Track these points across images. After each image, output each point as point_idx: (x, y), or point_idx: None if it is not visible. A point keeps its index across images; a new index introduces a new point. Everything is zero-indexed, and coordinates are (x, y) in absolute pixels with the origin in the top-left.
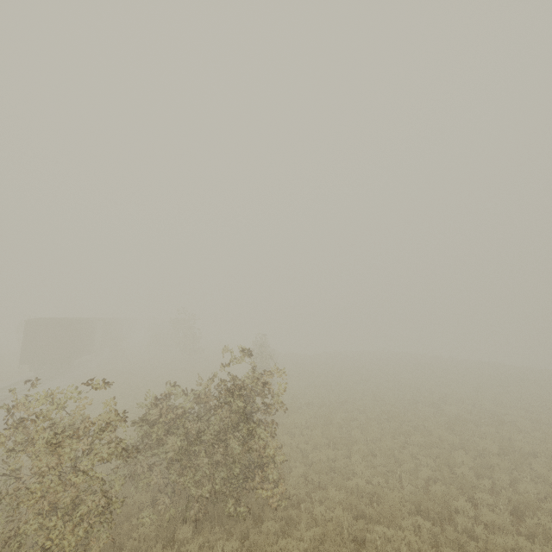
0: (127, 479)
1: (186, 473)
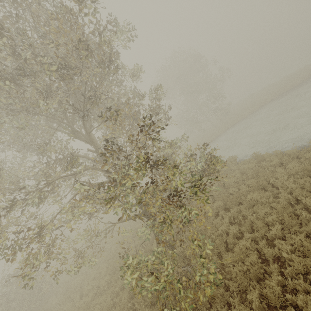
0: None
1: None
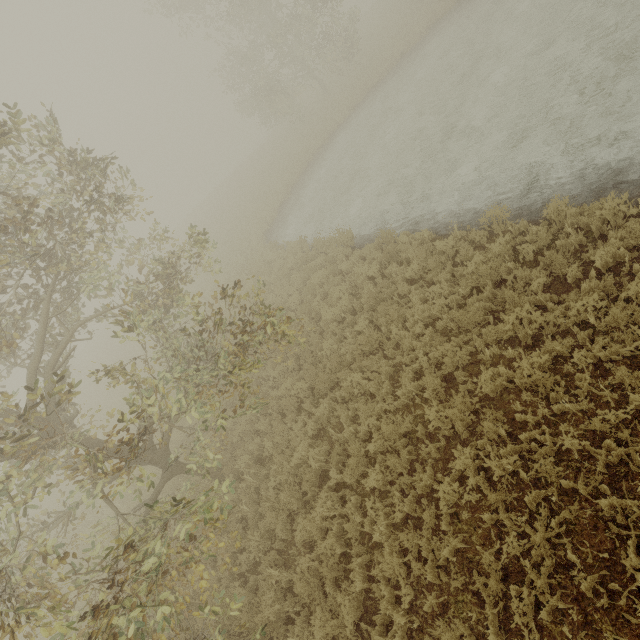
0: None
1: None
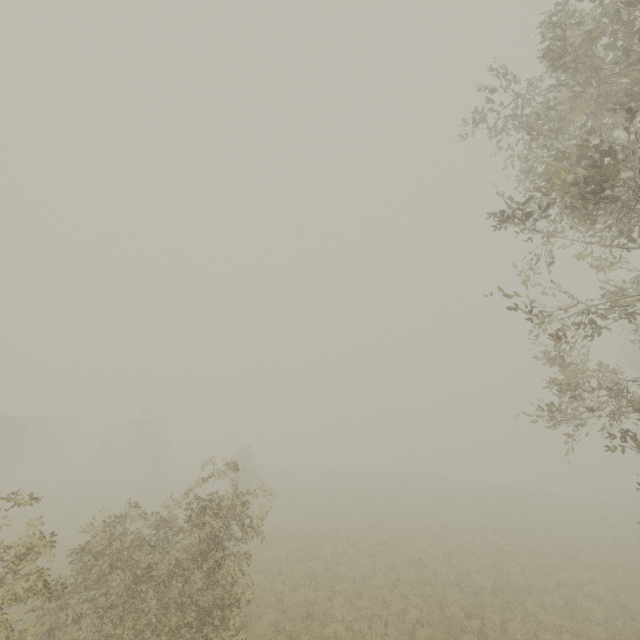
0: (42, 637)
1: (125, 623)
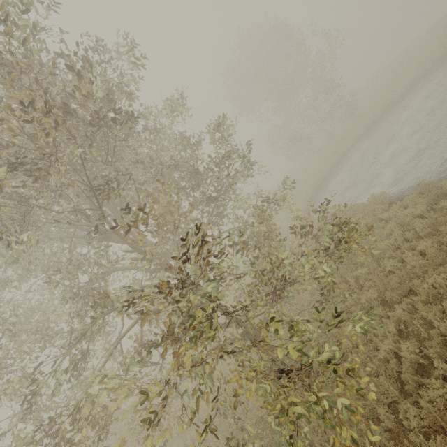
0: None
1: None
